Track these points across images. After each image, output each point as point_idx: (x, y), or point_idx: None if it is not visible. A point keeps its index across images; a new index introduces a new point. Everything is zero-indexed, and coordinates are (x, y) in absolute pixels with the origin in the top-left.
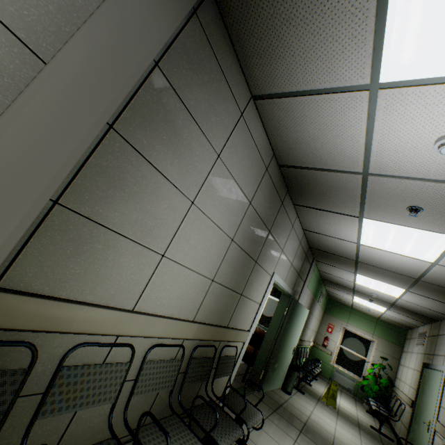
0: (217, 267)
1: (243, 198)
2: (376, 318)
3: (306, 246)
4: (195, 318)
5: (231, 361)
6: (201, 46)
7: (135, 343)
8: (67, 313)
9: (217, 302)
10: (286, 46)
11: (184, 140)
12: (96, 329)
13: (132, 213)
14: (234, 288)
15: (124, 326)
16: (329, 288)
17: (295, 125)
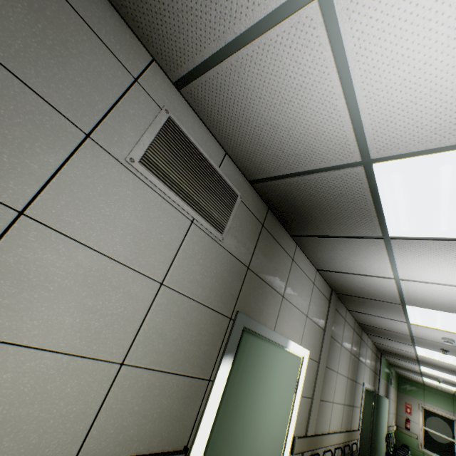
0: (344, 396)
1: (348, 353)
2: (451, 394)
3: (375, 349)
4: (341, 428)
5: (356, 454)
6: (335, 314)
7: (329, 448)
8: (322, 439)
9: (346, 416)
10: (367, 308)
11: (334, 350)
12: (326, 444)
13: (327, 390)
14: (350, 403)
15: (329, 441)
16: (398, 370)
17: (370, 318)
